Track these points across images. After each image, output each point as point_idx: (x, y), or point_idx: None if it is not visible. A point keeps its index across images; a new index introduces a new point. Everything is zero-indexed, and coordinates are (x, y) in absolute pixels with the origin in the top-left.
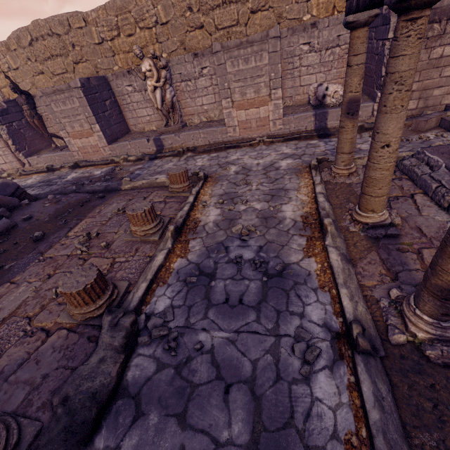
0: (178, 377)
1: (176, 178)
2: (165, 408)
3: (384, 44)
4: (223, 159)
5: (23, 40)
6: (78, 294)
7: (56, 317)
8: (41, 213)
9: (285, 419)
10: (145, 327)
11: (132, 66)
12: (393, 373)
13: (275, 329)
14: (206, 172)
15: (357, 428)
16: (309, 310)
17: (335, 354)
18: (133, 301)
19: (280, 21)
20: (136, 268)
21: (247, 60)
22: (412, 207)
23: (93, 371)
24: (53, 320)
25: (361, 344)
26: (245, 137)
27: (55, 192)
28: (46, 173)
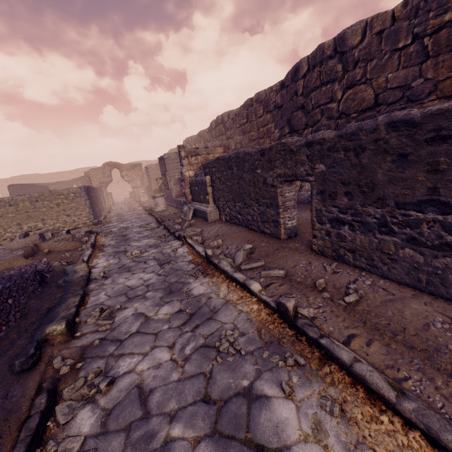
0: None
1: None
2: None
3: None
4: None
5: None
6: None
7: None
8: None
9: None
10: None
11: None
12: None
13: None
14: None
15: None
16: None
17: None
18: None
19: None
20: None
21: None
22: None
23: None
24: None
25: None
26: None
27: None
28: None
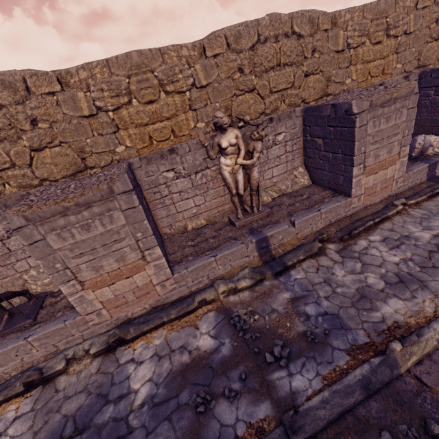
0: None
1: None
2: None
3: None
4: (417, 242)
5: None
6: None
7: None
8: None
9: None
10: None
11: (205, 141)
12: None
13: None
14: None
15: None
16: None
17: None
18: None
19: (328, 84)
20: None
21: (388, 119)
22: None
23: None
24: None
25: None
26: (368, 204)
27: None
28: (21, 398)
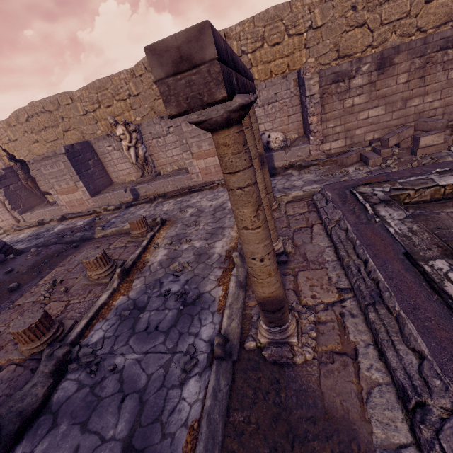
0: (91, 394)
1: (134, 226)
2: (74, 419)
3: (306, 100)
4: (185, 203)
5: (21, 118)
6: (24, 332)
7: (10, 355)
8: (21, 265)
9: (156, 416)
10: (78, 356)
11: (108, 132)
12: (237, 372)
13: (174, 348)
14: (167, 216)
15: (201, 416)
16: (203, 330)
17: (208, 363)
18: (71, 335)
19: None
20: (84, 308)
21: None
22: (308, 236)
23: (25, 394)
24: (7, 358)
25: (215, 351)
26: (208, 181)
27: (39, 245)
28: (37, 227)
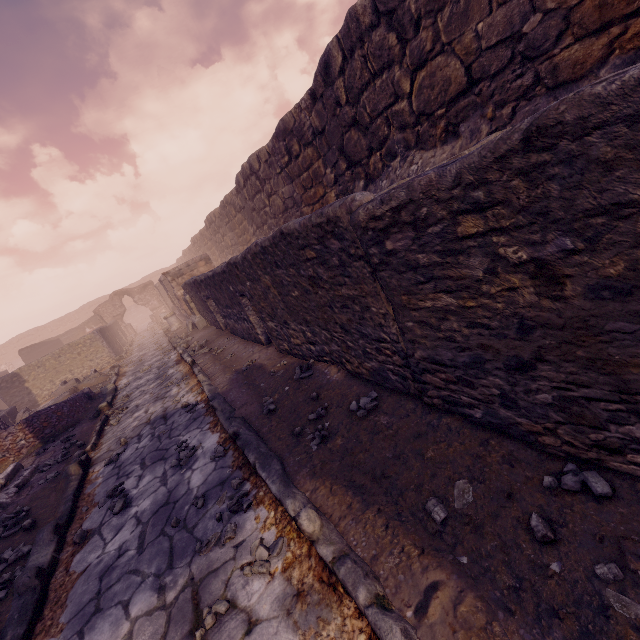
0: None
1: None
2: None
3: None
4: None
5: None
6: None
7: None
8: None
9: None
10: None
11: None
12: None
13: None
14: None
15: None
16: None
17: None
18: None
19: None
20: None
21: None
22: None
23: None
24: None
25: None
26: None
27: None
28: None
